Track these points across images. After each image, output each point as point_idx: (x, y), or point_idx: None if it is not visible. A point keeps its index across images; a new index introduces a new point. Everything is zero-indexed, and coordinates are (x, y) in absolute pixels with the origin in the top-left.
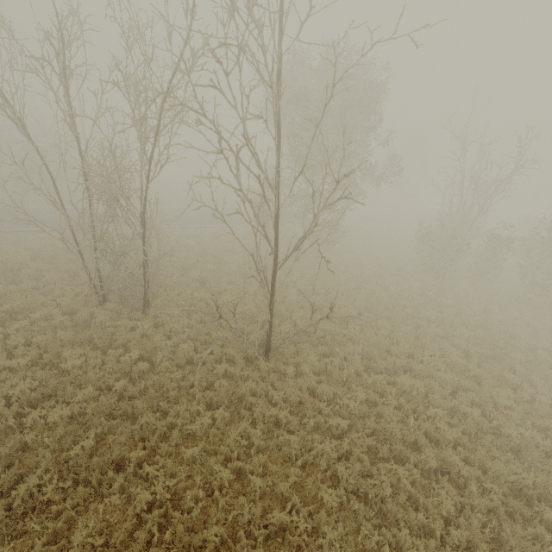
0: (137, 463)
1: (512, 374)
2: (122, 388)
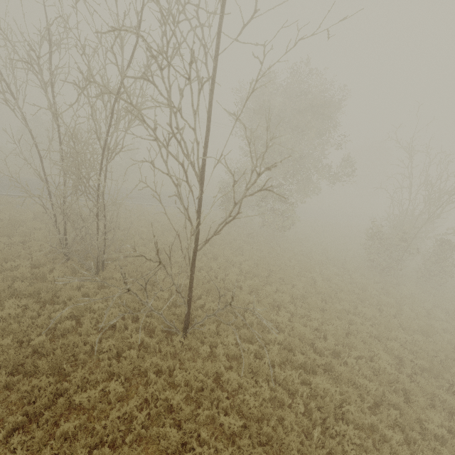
0: (12, 429)
1: (450, 395)
2: (40, 344)
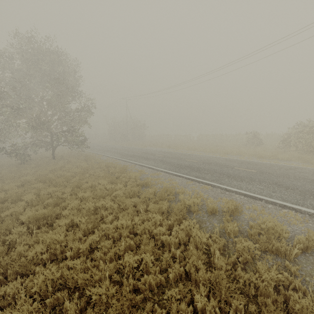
0: None
1: None
2: None
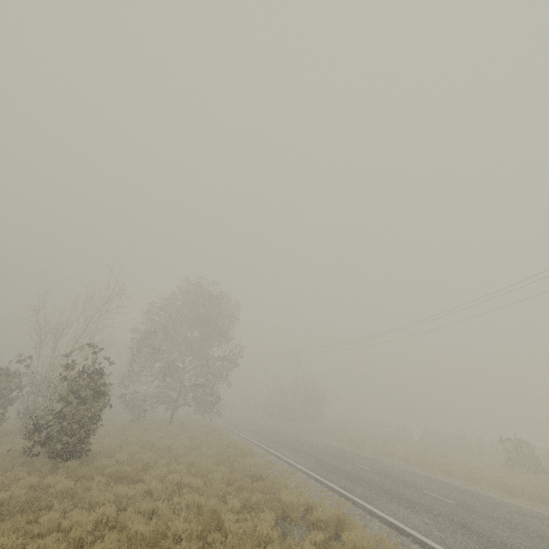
0: None
1: None
2: None
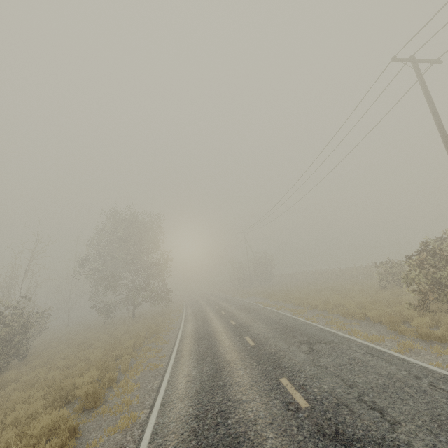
0: None
1: None
2: None
